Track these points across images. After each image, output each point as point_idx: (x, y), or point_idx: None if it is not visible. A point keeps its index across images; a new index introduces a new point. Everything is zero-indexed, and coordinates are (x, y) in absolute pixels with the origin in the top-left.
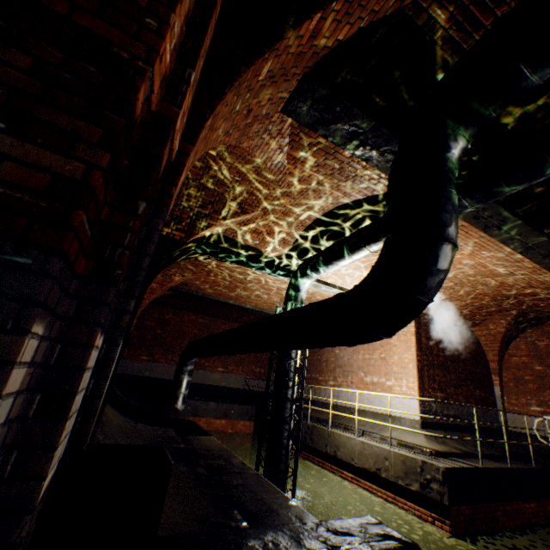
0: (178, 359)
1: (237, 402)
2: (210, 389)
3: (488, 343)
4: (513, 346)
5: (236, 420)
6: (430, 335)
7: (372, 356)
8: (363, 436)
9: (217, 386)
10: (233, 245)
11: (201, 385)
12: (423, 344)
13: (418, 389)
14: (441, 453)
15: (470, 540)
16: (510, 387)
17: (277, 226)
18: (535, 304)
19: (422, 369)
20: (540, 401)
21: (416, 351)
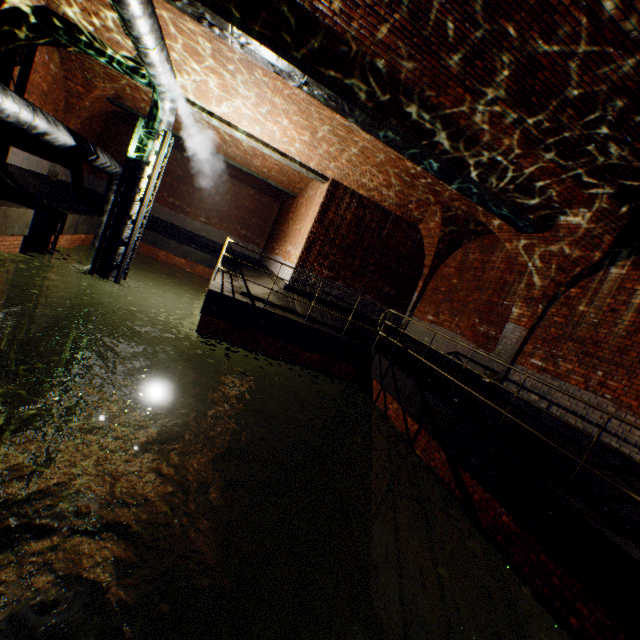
0: (158, 197)
1: (206, 252)
2: (187, 235)
3: (429, 247)
4: (453, 257)
5: (196, 264)
6: (344, 214)
7: (298, 227)
8: (229, 280)
9: (197, 235)
10: (75, 30)
11: (180, 229)
12: (329, 219)
13: (300, 259)
14: (250, 296)
15: (206, 337)
16: (427, 296)
17: (87, 3)
18: (446, 196)
19: (315, 242)
20: (436, 312)
21: (314, 223)
